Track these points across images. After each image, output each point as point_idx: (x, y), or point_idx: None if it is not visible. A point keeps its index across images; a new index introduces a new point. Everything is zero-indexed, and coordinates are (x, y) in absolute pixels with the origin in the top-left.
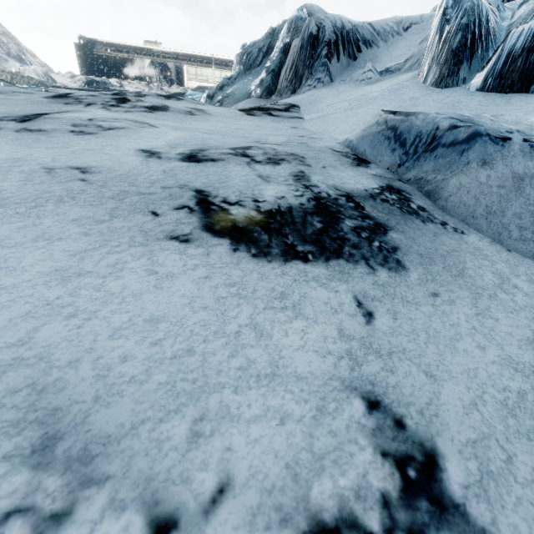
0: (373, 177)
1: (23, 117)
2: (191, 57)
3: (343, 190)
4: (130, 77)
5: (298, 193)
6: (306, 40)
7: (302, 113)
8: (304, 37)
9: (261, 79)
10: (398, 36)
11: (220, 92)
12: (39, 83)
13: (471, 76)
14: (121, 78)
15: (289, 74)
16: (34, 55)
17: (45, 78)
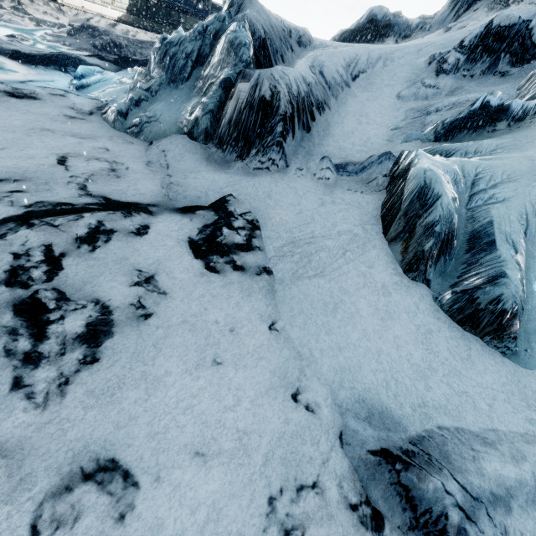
0: None
1: None
2: None
3: None
4: None
5: None
6: (257, 102)
7: (266, 249)
8: (255, 96)
9: (196, 117)
10: (347, 88)
11: (137, 108)
12: None
13: (435, 278)
14: None
15: (234, 130)
16: None
17: None
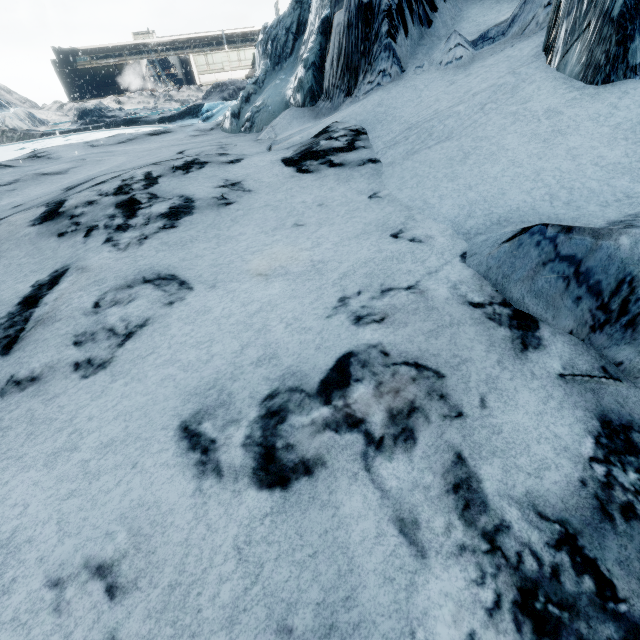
0: (565, 392)
1: (7, 325)
2: (196, 42)
3: (550, 513)
4: (128, 88)
5: (489, 596)
6: (354, 13)
7: (374, 146)
8: (351, 8)
9: (299, 79)
10: None
11: (247, 105)
12: (24, 134)
13: None
14: (117, 92)
15: (337, 68)
16: (10, 91)
17: (30, 120)
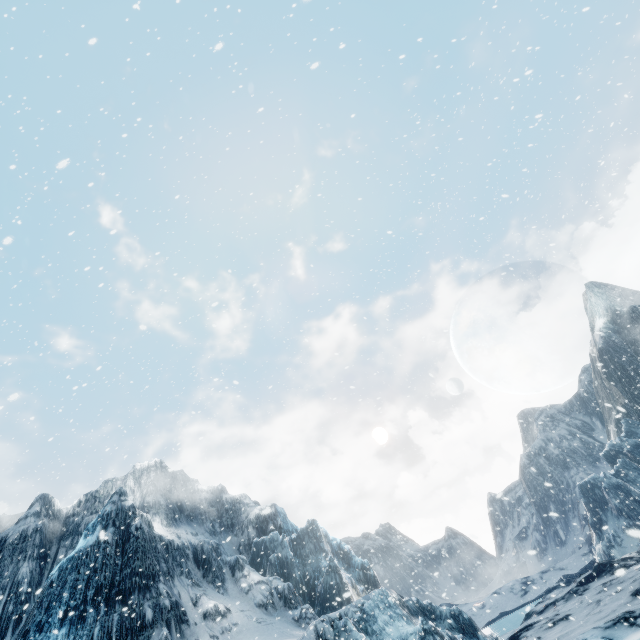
0: None
1: None
2: None
3: None
4: None
5: None
6: None
7: None
8: None
9: None
10: None
11: None
12: None
13: None
14: None
15: None
16: None
17: None
